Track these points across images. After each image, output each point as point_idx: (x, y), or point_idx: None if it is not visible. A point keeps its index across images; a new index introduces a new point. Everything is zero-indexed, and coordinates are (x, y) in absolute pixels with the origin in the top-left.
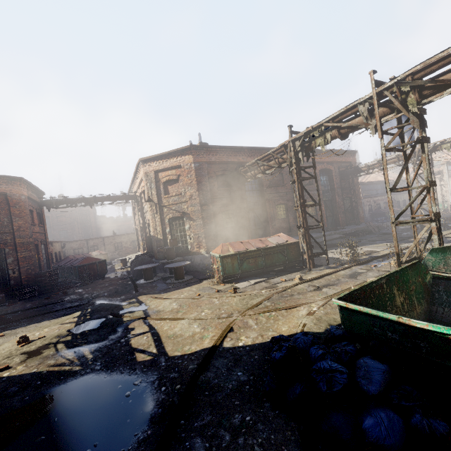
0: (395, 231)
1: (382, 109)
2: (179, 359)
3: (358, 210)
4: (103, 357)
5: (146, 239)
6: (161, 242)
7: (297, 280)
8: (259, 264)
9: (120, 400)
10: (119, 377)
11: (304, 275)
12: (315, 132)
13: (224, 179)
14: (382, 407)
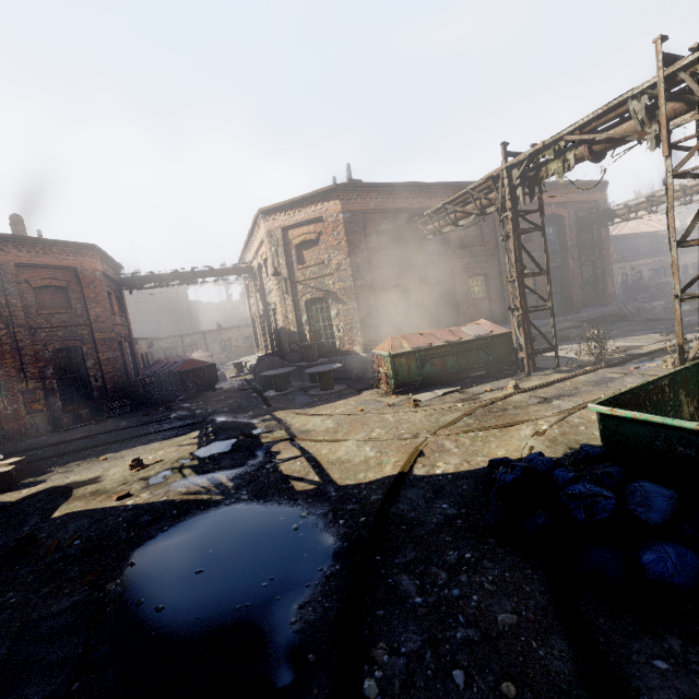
0: (680, 310)
1: (673, 105)
2: (354, 489)
3: (605, 282)
4: (249, 485)
5: (269, 334)
6: (294, 337)
7: (510, 389)
8: (449, 367)
9: (287, 533)
10: (277, 508)
11: (520, 383)
12: (548, 152)
13: (389, 237)
14: (667, 541)
